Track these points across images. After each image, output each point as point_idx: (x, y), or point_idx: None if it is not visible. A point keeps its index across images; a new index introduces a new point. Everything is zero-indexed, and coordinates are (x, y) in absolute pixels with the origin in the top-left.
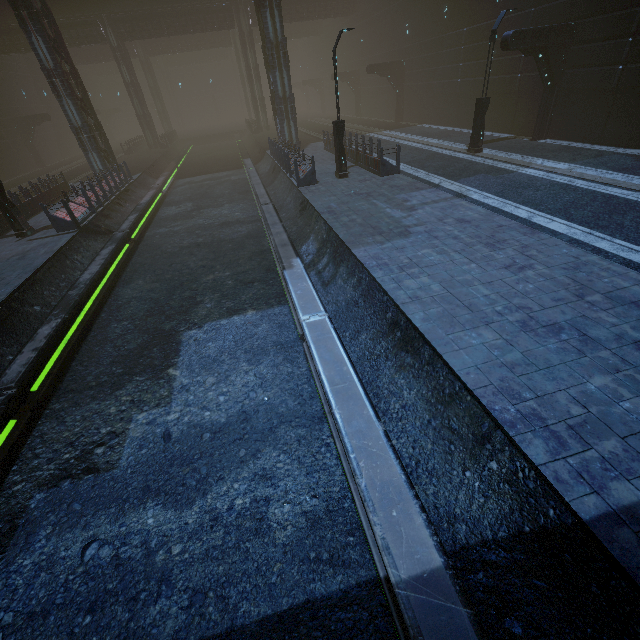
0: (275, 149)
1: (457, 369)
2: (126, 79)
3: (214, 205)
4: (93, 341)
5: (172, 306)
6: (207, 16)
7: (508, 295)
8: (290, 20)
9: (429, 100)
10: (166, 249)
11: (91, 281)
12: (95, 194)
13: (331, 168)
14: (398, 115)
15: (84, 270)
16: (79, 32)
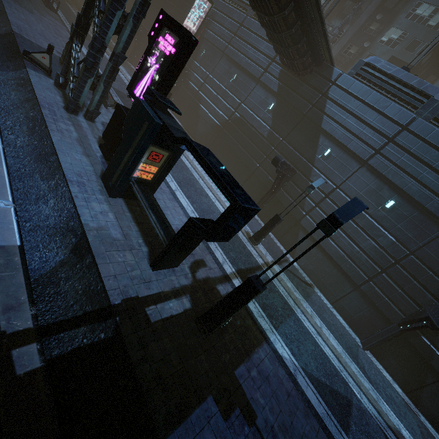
0: None
1: (9, 18)
2: None
3: None
4: None
5: None
6: None
7: (45, 33)
8: None
9: None
10: None
11: None
12: None
13: None
14: None
15: None
16: None
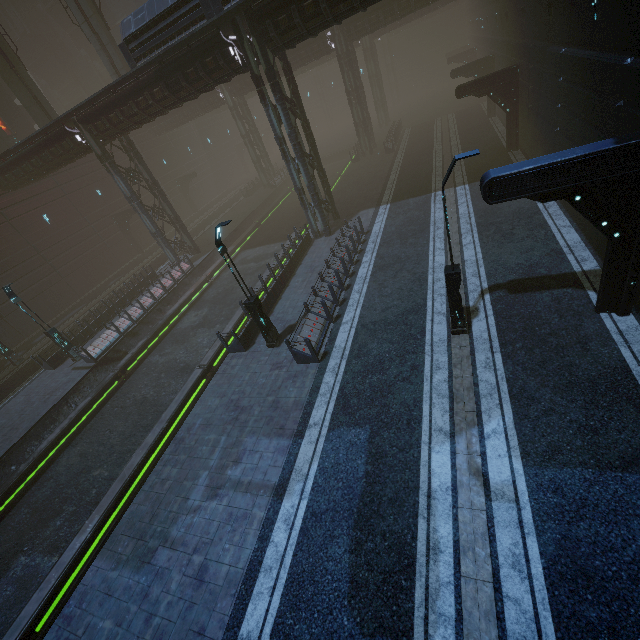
0: (276, 258)
1: None
2: (242, 132)
3: (212, 322)
4: (4, 524)
5: (52, 505)
6: (302, 52)
7: None
8: (395, 19)
9: (537, 136)
10: (128, 398)
11: (37, 455)
12: (129, 316)
13: (296, 307)
14: (510, 141)
15: (52, 432)
16: (206, 103)
